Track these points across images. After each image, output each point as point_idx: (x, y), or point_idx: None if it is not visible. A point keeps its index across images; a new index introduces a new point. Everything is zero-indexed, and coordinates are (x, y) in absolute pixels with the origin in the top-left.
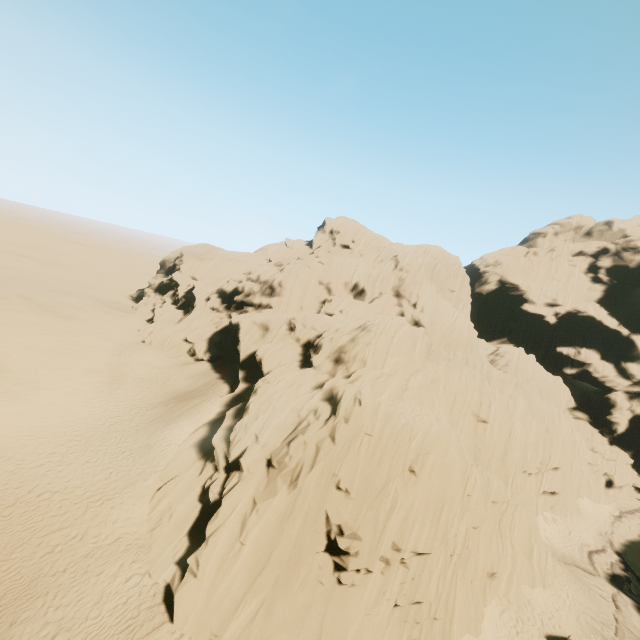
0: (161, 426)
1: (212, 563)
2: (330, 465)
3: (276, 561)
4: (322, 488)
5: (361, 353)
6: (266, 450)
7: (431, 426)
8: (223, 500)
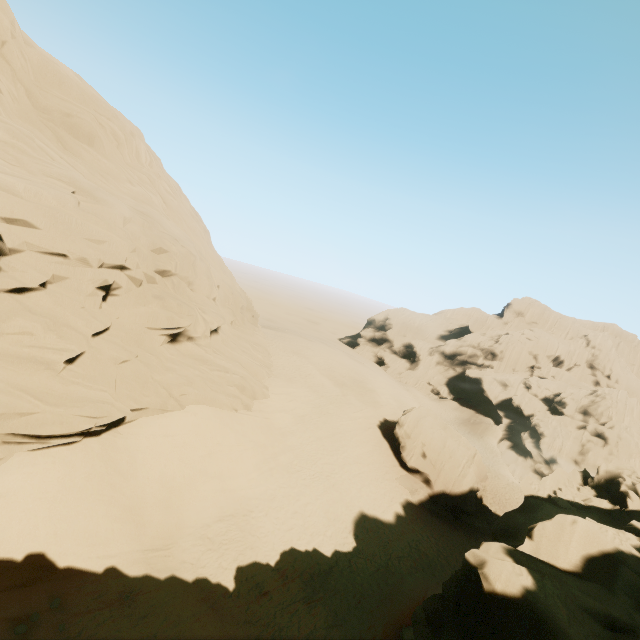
0: (479, 436)
1: None
2: None
3: None
4: None
5: (606, 412)
6: (571, 456)
7: None
8: None
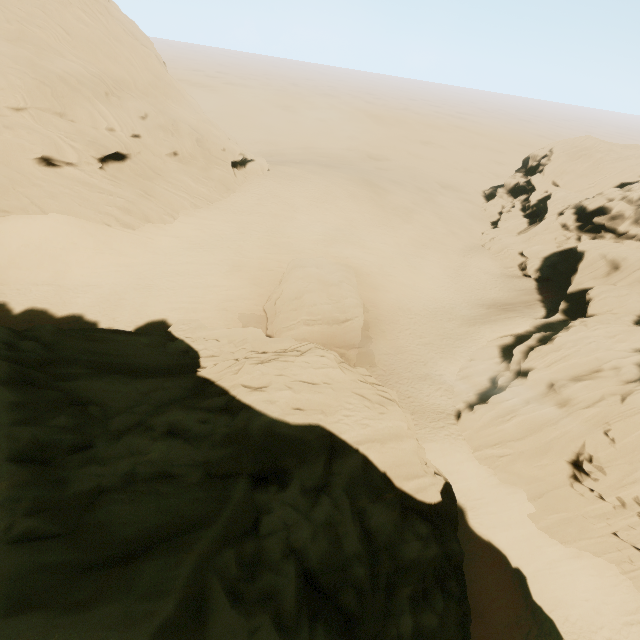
0: (479, 323)
1: (488, 416)
2: (606, 415)
3: (528, 442)
4: (589, 425)
5: None
6: (554, 376)
7: None
8: (507, 389)
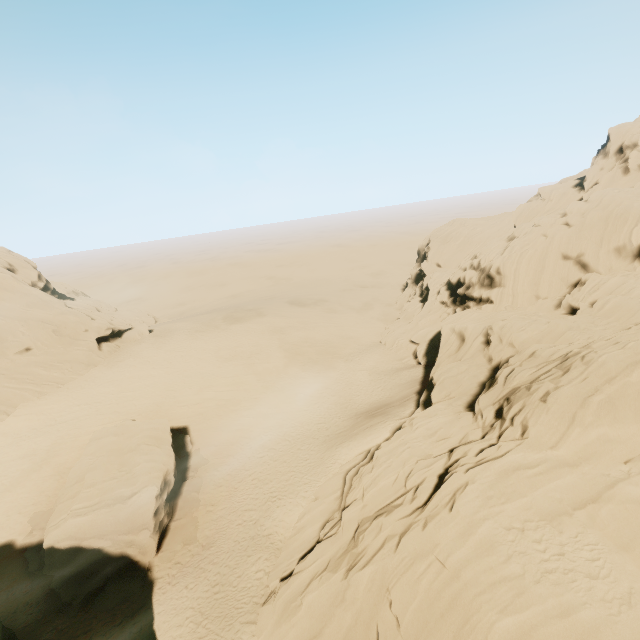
0: (339, 441)
1: (280, 601)
2: (383, 575)
3: (327, 639)
4: (374, 596)
5: (520, 413)
6: (361, 513)
7: (573, 609)
8: (316, 546)
